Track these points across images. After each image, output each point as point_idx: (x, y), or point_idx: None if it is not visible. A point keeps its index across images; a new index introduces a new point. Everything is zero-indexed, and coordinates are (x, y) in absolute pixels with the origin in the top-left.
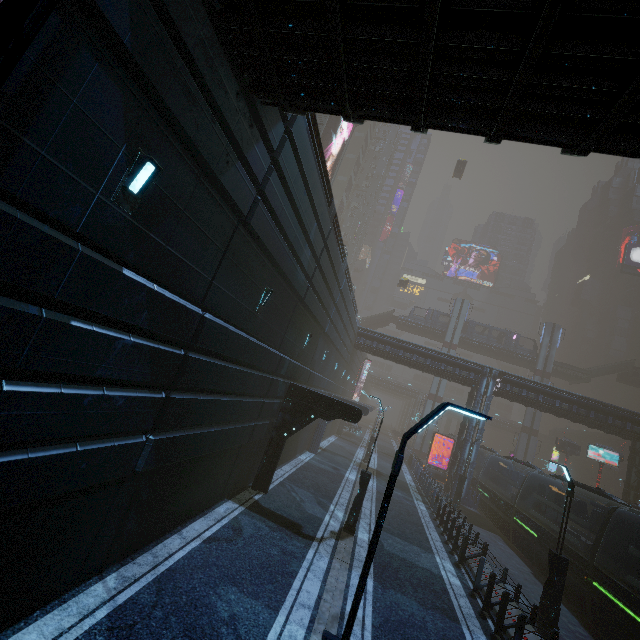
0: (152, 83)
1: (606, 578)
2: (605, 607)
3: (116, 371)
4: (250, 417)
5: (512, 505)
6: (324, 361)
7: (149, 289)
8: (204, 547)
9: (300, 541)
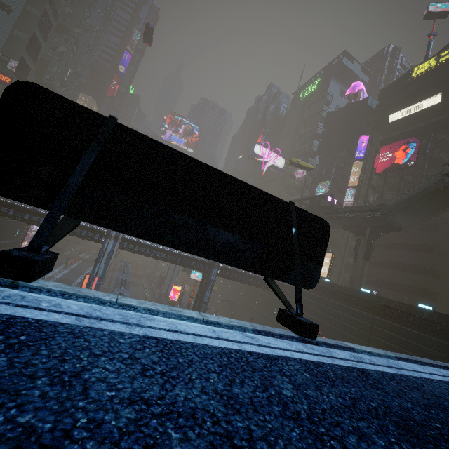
0: None
1: None
2: None
3: None
4: None
5: None
6: None
7: None
8: None
9: None
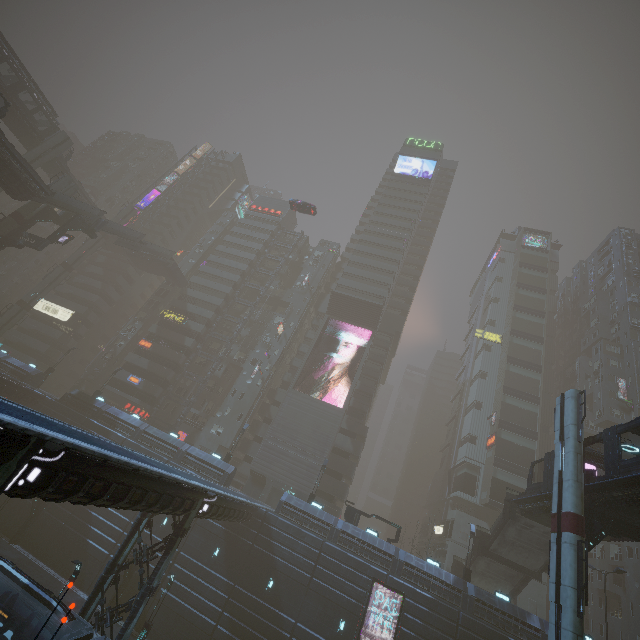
0: None
1: None
2: None
3: None
4: None
5: None
6: None
7: None
8: None
9: None
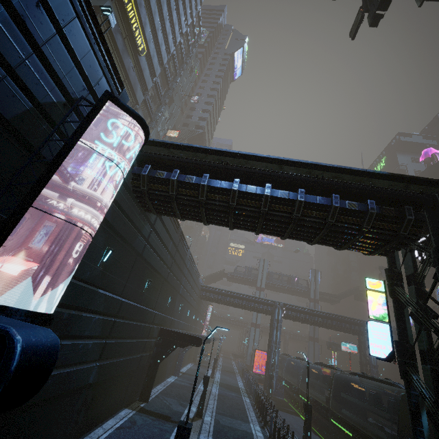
0: (115, 227)
1: (335, 414)
2: (336, 432)
3: (91, 332)
4: (139, 351)
5: (298, 388)
6: (180, 311)
7: (105, 295)
8: (116, 431)
9: (170, 424)
